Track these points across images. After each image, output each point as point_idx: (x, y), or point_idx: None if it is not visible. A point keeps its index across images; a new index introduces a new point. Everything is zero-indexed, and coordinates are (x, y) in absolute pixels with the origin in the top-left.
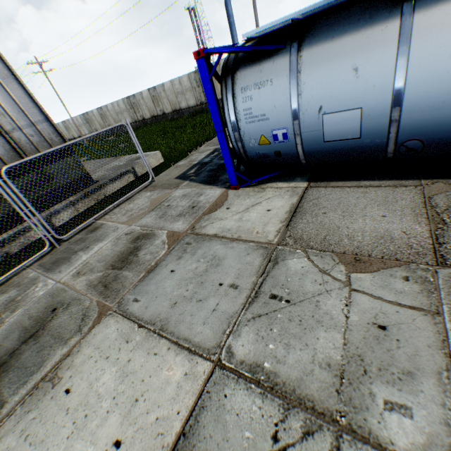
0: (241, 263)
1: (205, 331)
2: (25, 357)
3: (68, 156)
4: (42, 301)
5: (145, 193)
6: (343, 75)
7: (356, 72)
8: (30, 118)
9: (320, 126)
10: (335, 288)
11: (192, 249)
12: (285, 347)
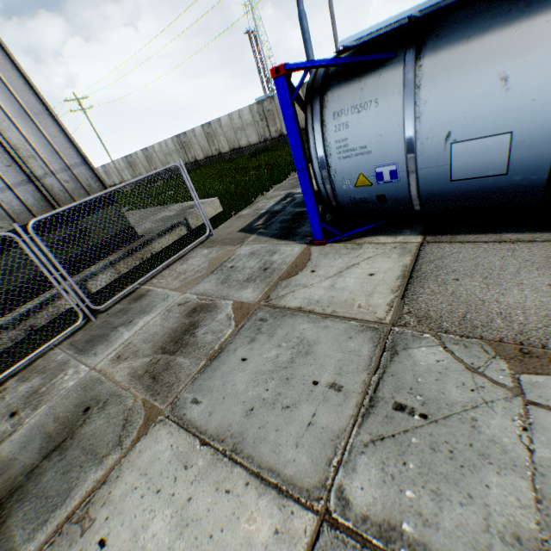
0: (341, 351)
1: (299, 458)
2: (47, 480)
3: (109, 206)
4: (72, 396)
5: (201, 250)
6: (484, 88)
7: (504, 83)
8: (65, 161)
9: (446, 159)
10: (498, 398)
11: (269, 327)
12: (433, 496)
